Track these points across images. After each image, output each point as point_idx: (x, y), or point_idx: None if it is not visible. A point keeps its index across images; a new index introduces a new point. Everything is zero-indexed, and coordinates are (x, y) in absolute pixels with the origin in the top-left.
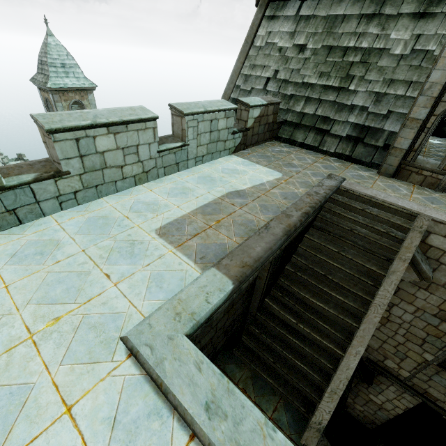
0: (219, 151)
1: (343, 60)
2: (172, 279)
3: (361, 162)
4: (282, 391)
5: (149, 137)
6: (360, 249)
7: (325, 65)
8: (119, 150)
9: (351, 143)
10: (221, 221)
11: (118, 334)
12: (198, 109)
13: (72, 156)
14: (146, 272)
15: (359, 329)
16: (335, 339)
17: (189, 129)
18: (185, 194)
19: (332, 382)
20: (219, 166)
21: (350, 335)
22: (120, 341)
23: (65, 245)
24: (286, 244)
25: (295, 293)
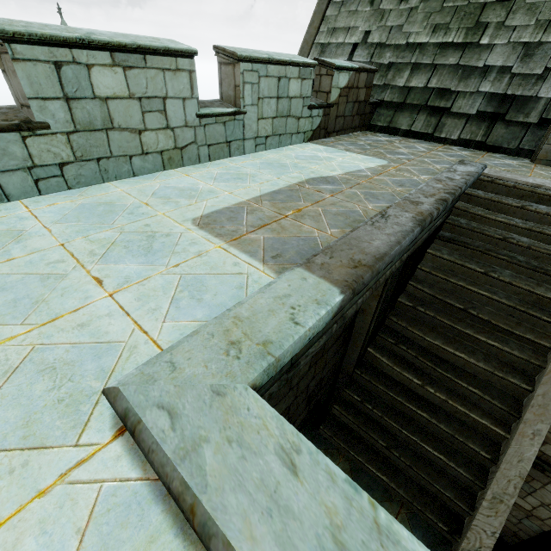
0: (290, 134)
1: (469, 3)
2: (221, 287)
3: (501, 150)
4: (404, 496)
5: (183, 87)
6: (523, 267)
7: (442, 14)
8: (134, 100)
9: (485, 124)
10: (303, 210)
11: (100, 383)
12: (259, 54)
13: (51, 95)
14: (172, 275)
15: (536, 393)
16: (490, 411)
17: (245, 86)
18: (240, 180)
19: (493, 483)
20: (290, 152)
21: (517, 404)
22: (103, 398)
23: (32, 237)
24: (408, 255)
25: (416, 338)
